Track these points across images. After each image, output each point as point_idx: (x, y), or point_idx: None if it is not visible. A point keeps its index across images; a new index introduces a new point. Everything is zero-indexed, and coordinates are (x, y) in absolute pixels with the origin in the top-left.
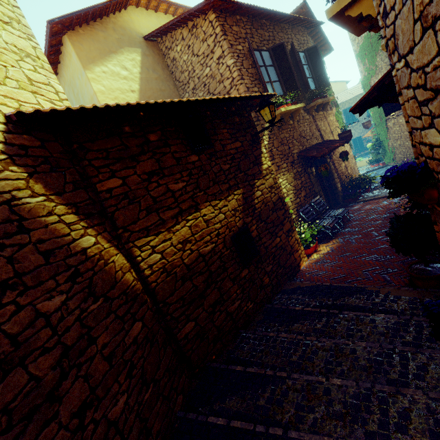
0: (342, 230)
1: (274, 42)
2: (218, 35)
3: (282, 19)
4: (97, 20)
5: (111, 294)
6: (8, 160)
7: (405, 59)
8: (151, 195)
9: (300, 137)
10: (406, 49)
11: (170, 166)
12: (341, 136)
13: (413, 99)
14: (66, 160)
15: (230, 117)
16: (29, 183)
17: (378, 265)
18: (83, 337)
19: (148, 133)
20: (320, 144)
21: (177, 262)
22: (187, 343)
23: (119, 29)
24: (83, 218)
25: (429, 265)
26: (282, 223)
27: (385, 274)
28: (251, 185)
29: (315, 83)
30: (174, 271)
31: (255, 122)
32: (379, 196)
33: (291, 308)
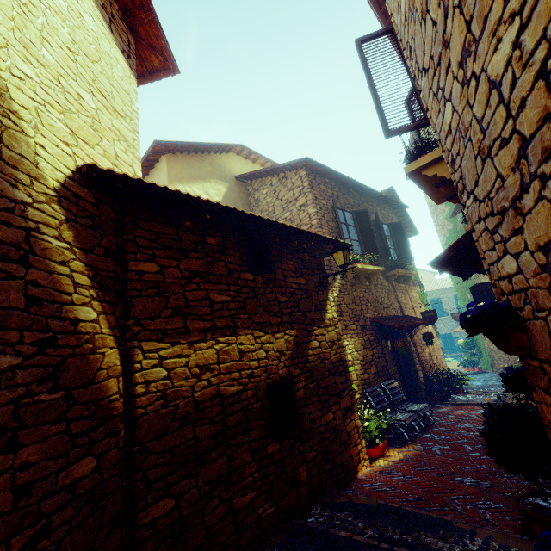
0: (422, 434)
1: (359, 209)
2: (305, 187)
3: (368, 193)
4: (199, 154)
5: (77, 393)
6: (55, 198)
7: (473, 194)
8: (186, 296)
9: (375, 301)
10: (473, 185)
11: (220, 274)
12: (424, 315)
13: (485, 231)
14: (111, 227)
15: (300, 252)
16: (62, 226)
17: (474, 493)
18: (5, 432)
19: (207, 235)
20: (399, 316)
21: (185, 391)
22: (149, 538)
23: (216, 165)
24: (96, 287)
25: (549, 500)
26: (340, 394)
27: (484, 509)
28: (308, 330)
29: (397, 255)
30: (176, 404)
31: (327, 270)
32: (474, 401)
33: (332, 531)
